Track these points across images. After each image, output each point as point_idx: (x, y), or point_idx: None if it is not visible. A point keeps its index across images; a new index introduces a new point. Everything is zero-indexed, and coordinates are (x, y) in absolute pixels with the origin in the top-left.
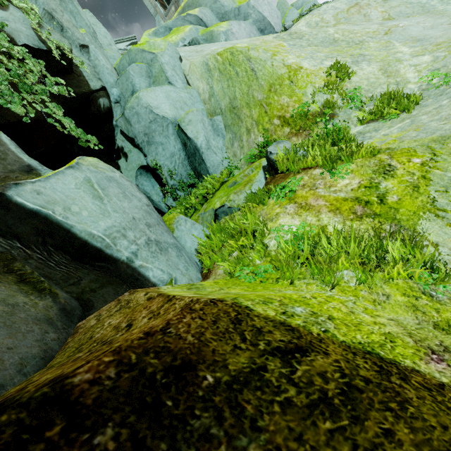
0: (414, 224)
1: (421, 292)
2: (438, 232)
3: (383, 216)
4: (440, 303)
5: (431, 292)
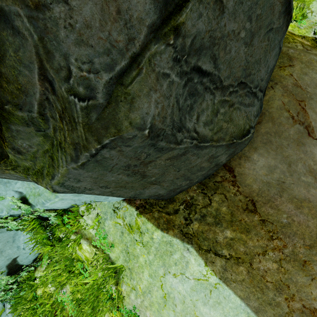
0: (310, 3)
1: (297, 26)
2: (316, 6)
3: (300, 0)
4: (300, 29)
5: (300, 26)
